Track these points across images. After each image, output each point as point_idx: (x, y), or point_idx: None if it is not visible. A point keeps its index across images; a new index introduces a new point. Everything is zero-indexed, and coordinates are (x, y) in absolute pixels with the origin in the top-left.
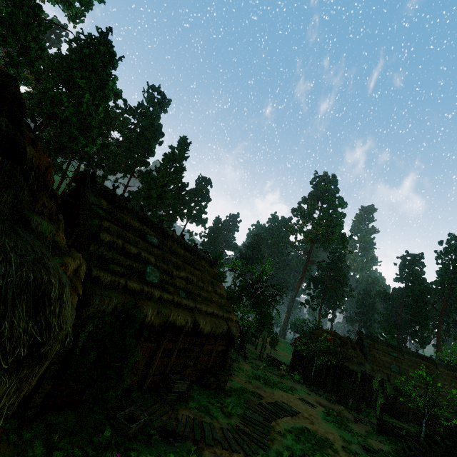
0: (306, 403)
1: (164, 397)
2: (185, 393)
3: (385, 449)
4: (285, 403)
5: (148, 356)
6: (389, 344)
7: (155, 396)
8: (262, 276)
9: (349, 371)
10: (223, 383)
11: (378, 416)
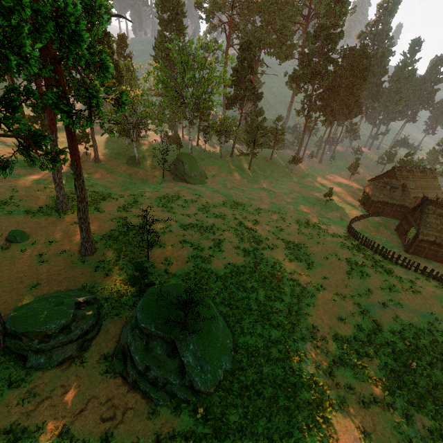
0: None
1: None
2: None
3: None
4: None
5: None
6: None
7: None
8: None
9: None
10: None
11: None
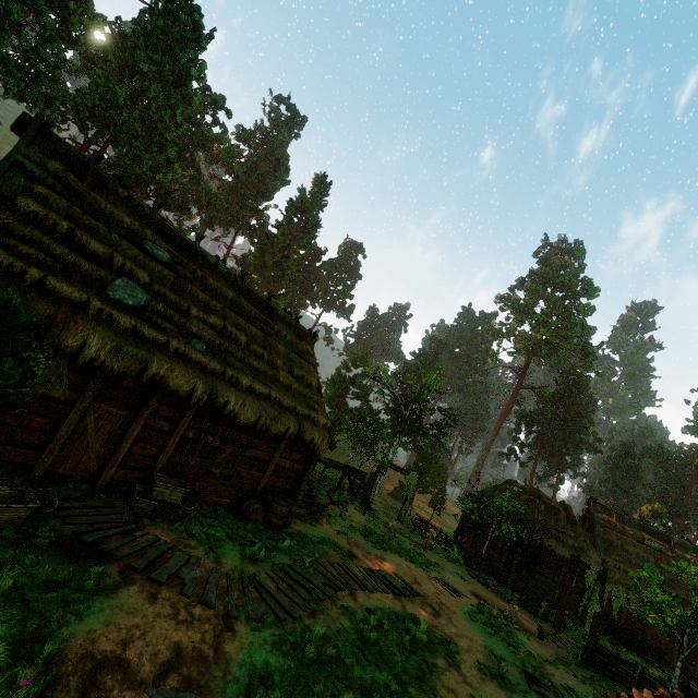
0: (446, 588)
1: (131, 503)
2: (179, 507)
3: (579, 690)
4: (400, 576)
5: (112, 431)
6: (647, 527)
7: (120, 501)
8: (423, 392)
9: (556, 559)
10: (276, 516)
11: (586, 635)
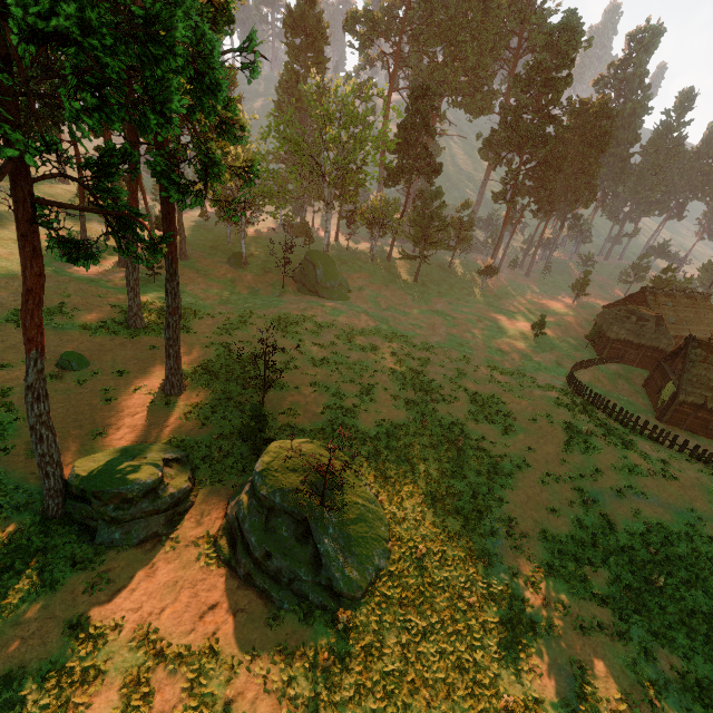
0: None
1: None
2: None
3: None
4: None
5: None
6: None
7: None
8: None
9: None
10: None
11: None
